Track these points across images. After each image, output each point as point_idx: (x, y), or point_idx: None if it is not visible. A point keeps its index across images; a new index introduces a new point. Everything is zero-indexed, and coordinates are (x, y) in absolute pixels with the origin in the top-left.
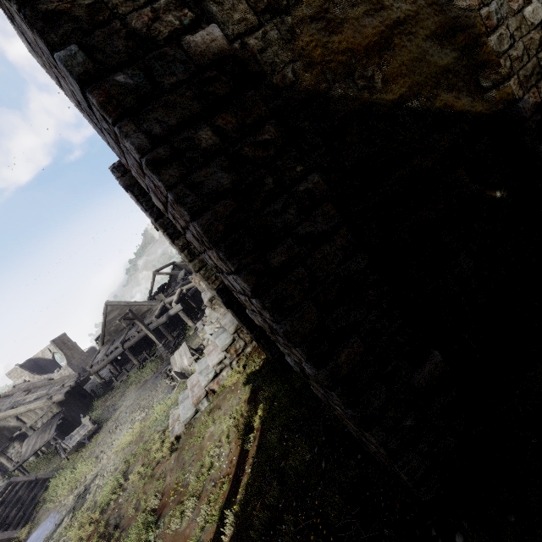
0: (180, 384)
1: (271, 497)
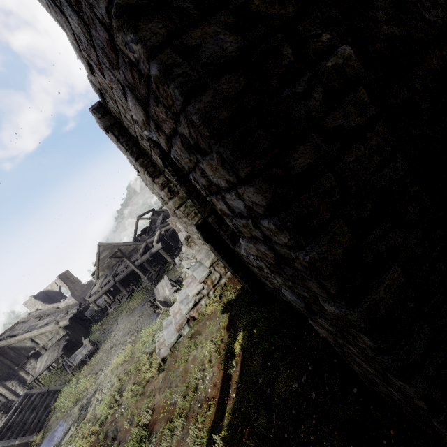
0: (164, 311)
1: (259, 425)
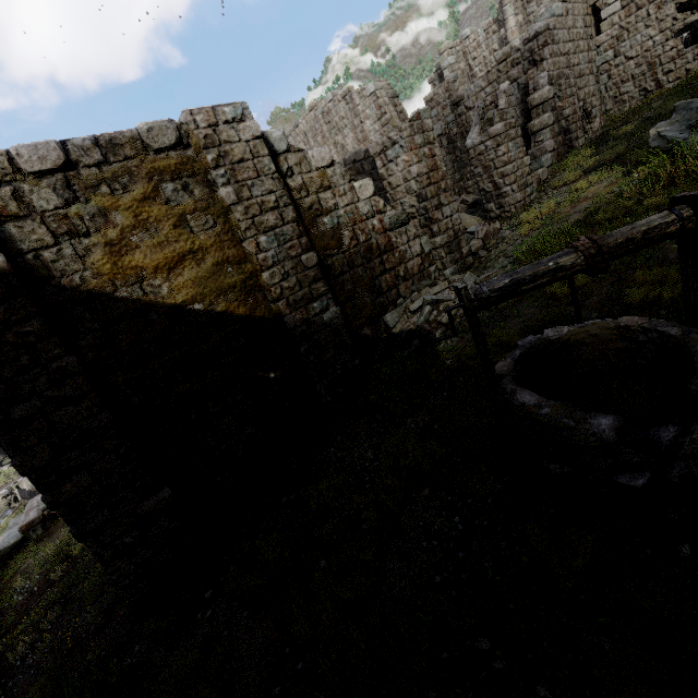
0: (21, 505)
1: (48, 622)
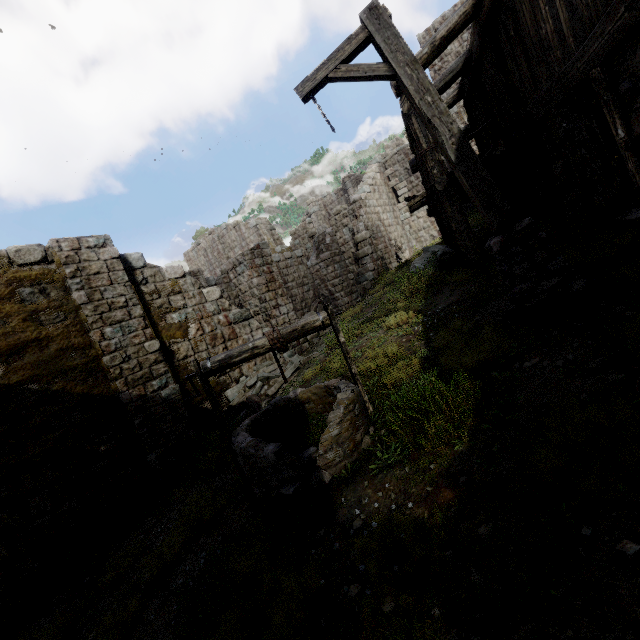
0: None
1: None
